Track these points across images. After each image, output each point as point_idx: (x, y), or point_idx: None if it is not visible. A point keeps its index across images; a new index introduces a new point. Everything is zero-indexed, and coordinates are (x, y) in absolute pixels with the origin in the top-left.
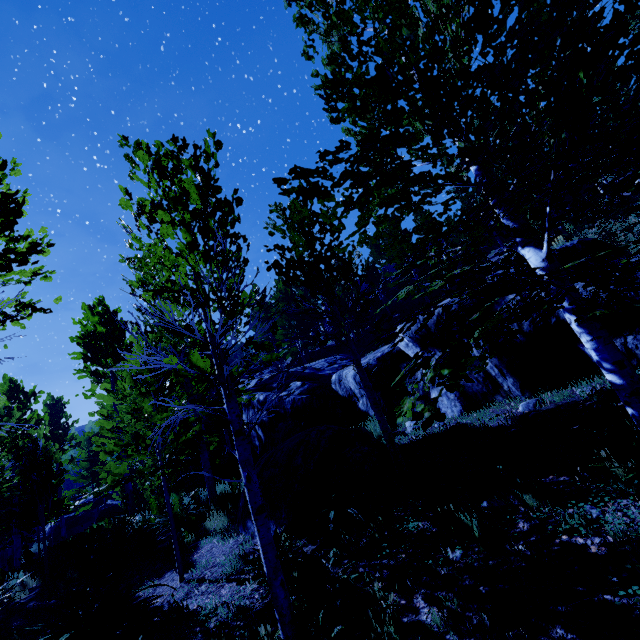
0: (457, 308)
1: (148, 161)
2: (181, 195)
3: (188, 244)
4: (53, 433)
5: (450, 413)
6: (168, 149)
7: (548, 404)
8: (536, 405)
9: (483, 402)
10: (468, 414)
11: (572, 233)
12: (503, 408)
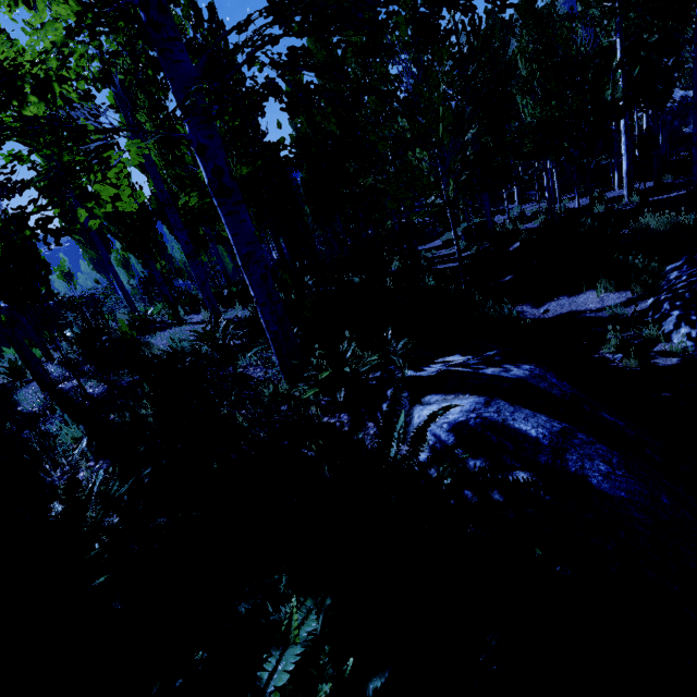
0: None
1: None
2: None
3: None
4: None
5: None
6: None
7: None
8: None
9: None
10: None
11: None
12: None
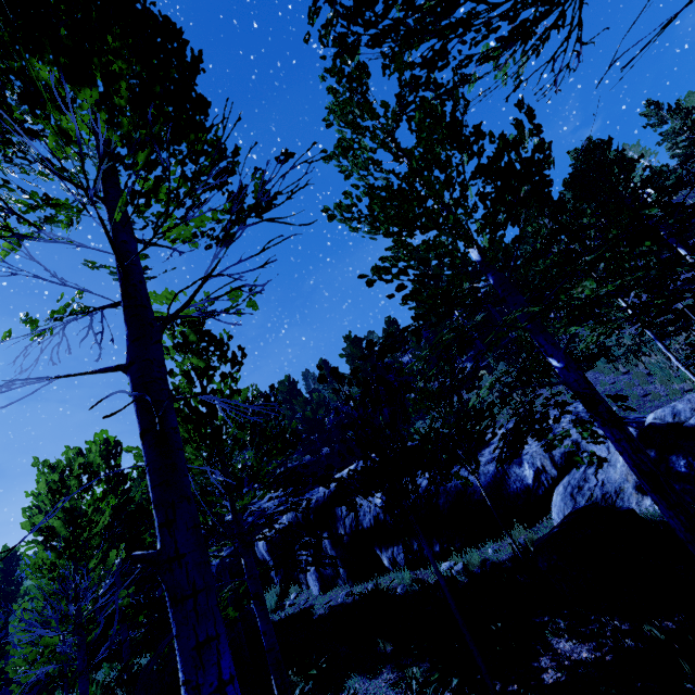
0: (314, 505)
1: (45, 488)
2: (52, 532)
3: (56, 557)
4: (5, 591)
5: (314, 590)
6: (67, 458)
7: (350, 597)
8: (345, 597)
9: (332, 584)
10: (323, 593)
11: (495, 366)
12: (337, 593)
